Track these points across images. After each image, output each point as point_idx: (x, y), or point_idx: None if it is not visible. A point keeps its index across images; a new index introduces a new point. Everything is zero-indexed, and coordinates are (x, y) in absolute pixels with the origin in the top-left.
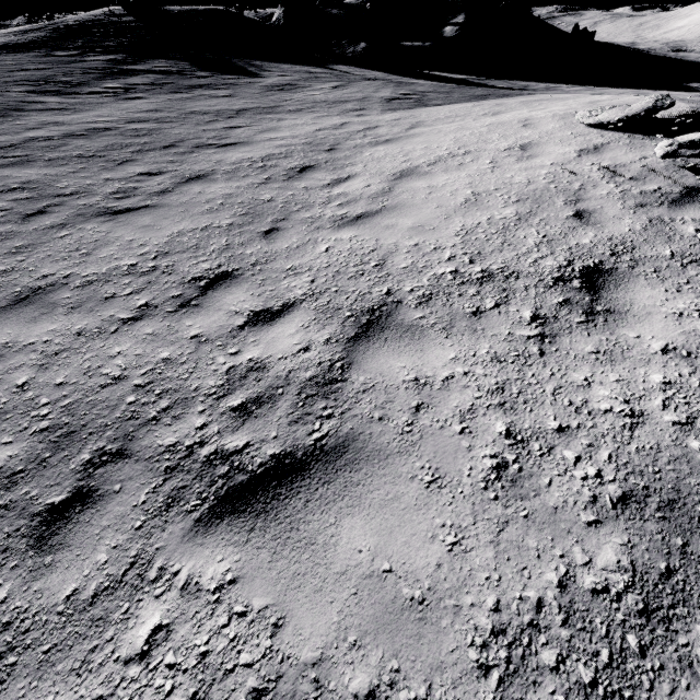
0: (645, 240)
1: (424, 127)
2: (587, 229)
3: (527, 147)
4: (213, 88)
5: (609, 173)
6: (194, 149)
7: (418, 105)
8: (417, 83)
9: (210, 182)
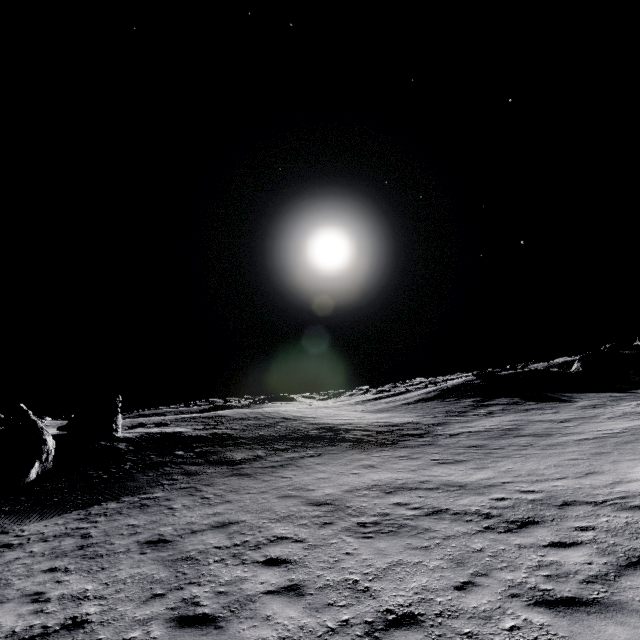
0: None
1: None
2: None
3: None
4: (541, 409)
5: None
6: (546, 435)
7: None
8: None
9: (566, 446)
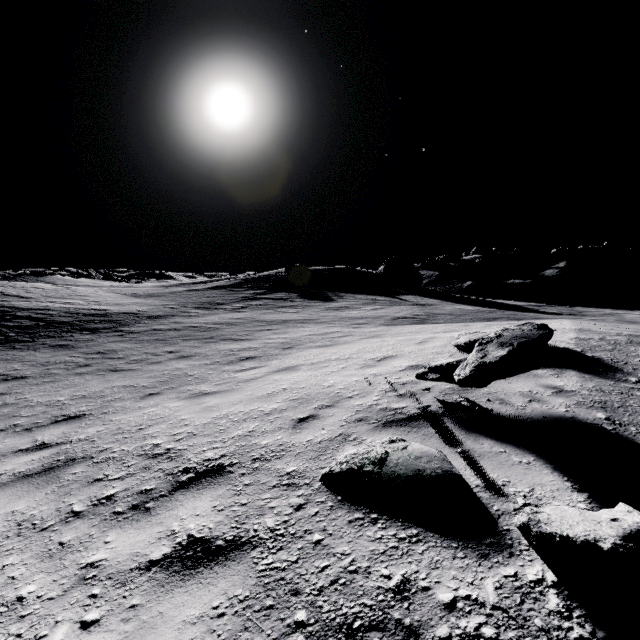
0: (300, 452)
1: (376, 338)
2: (286, 431)
3: (386, 358)
4: (293, 307)
5: (394, 387)
6: (219, 340)
7: (416, 322)
8: (441, 308)
9: (186, 360)
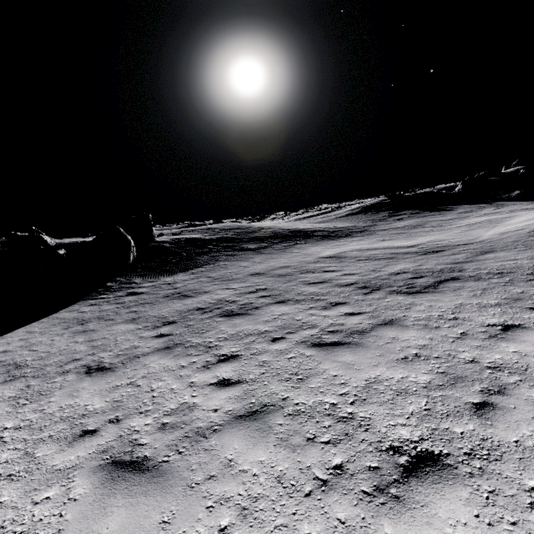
0: None
1: None
2: None
3: None
4: (434, 215)
5: None
6: (440, 226)
7: None
8: None
9: (452, 229)
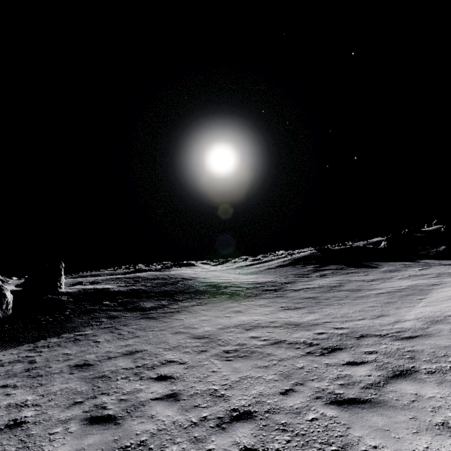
0: None
1: None
2: None
3: None
4: (357, 272)
5: None
6: (358, 290)
7: None
8: None
9: (369, 297)
